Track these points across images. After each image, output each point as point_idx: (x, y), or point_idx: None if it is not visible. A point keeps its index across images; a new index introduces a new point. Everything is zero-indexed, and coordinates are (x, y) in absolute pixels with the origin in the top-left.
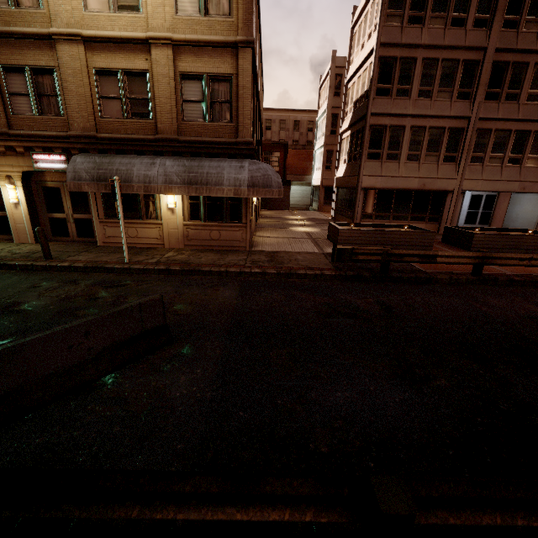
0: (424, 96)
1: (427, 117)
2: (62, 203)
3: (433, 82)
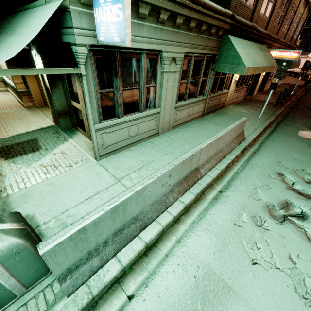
0: None
1: None
2: None
3: None
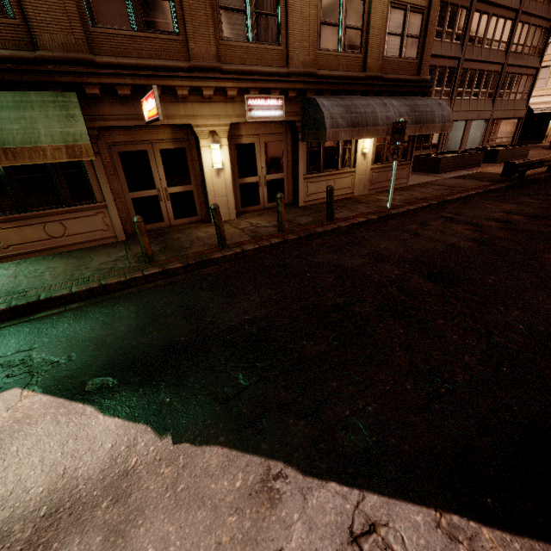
0: (438, 37)
1: (438, 57)
2: (256, 162)
3: (443, 25)
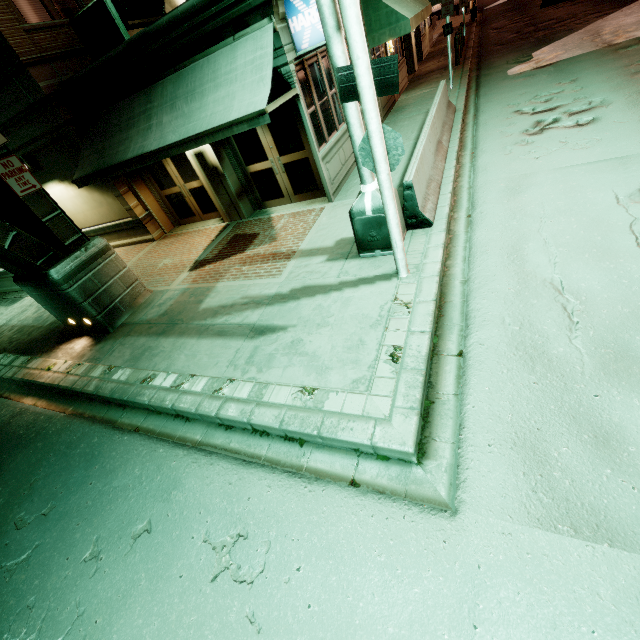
0: None
1: None
2: None
3: None
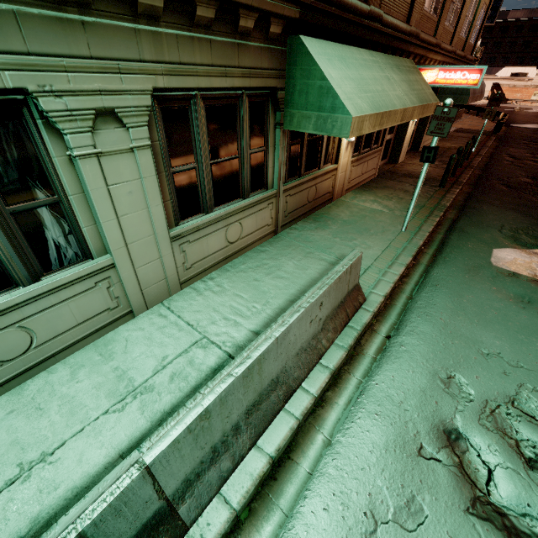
0: None
1: None
2: None
3: None
